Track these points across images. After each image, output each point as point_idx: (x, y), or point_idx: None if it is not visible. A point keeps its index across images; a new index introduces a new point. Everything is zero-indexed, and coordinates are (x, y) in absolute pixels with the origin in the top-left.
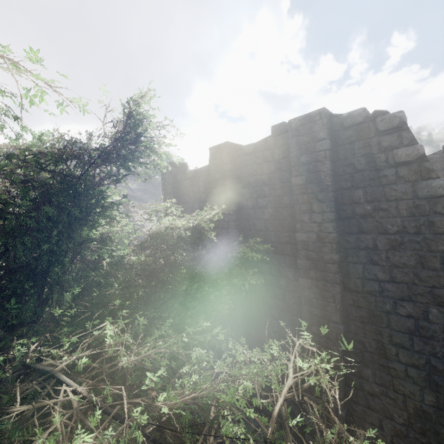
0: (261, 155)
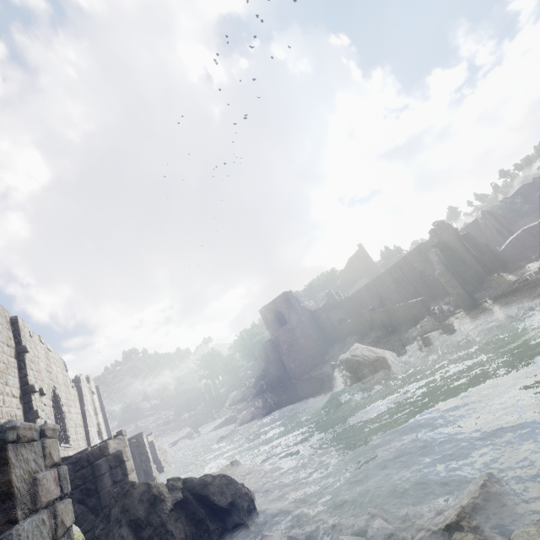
0: (514, 196)
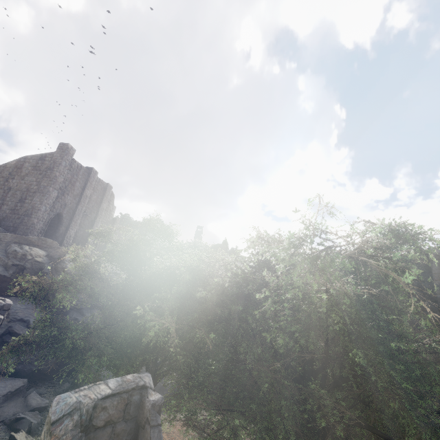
0: None
